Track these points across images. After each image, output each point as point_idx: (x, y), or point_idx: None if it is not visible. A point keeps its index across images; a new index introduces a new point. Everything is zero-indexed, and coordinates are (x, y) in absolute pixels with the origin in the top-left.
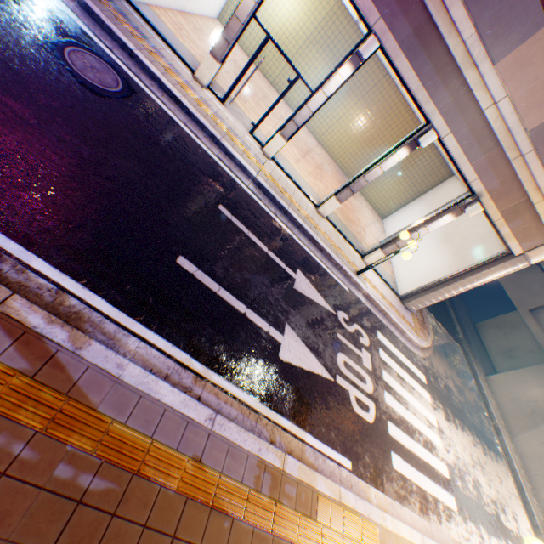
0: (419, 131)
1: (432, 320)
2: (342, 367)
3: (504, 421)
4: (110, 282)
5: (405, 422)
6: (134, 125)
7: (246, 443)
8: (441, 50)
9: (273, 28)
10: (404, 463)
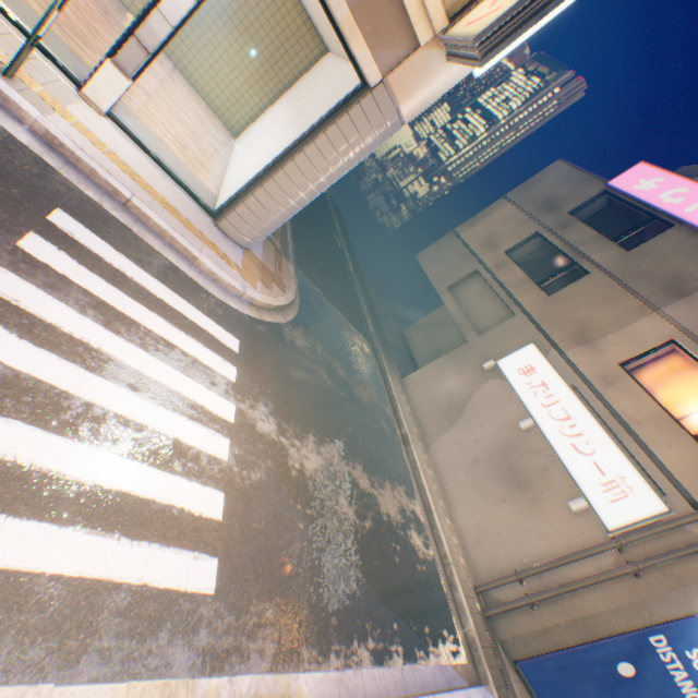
0: None
1: (315, 294)
2: None
3: (421, 429)
4: None
5: (55, 395)
6: None
7: None
8: None
9: None
10: None
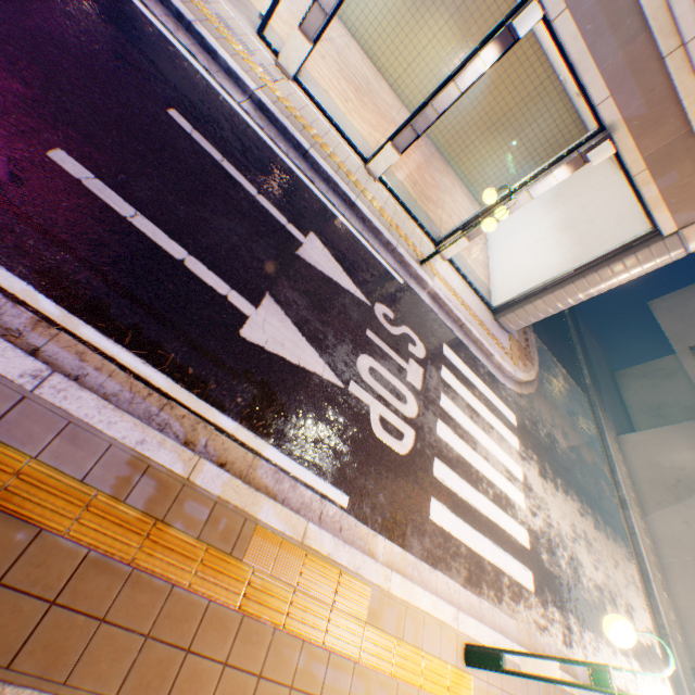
0: (517, 12)
1: (544, 354)
2: (364, 374)
3: (636, 493)
4: None
5: (468, 465)
6: None
7: (114, 427)
8: None
9: None
10: (451, 516)
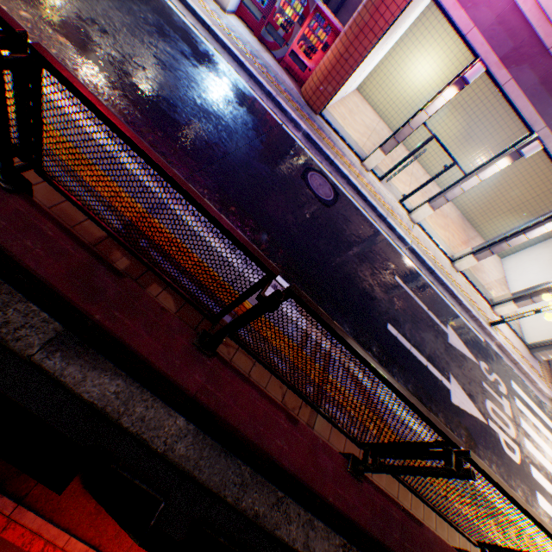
0: None
1: None
2: (490, 412)
3: None
4: (366, 347)
5: (544, 468)
6: (345, 223)
7: None
8: None
9: (407, 94)
10: (547, 504)
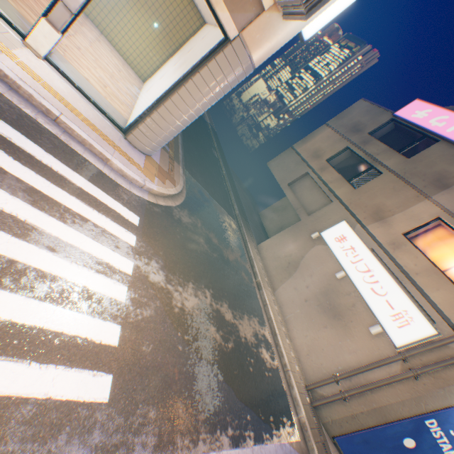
0: None
1: (198, 188)
2: None
3: (270, 279)
4: None
5: None
6: None
7: None
8: None
9: None
10: None
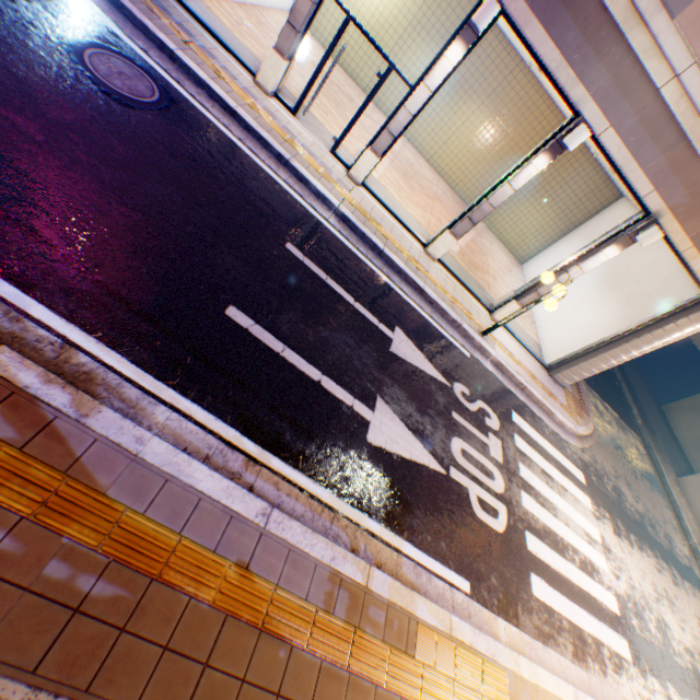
0: (564, 128)
1: (595, 400)
2: (458, 457)
3: None
4: (133, 336)
5: (553, 534)
6: (174, 143)
7: (314, 548)
8: (592, 6)
9: (362, 15)
10: (549, 590)
